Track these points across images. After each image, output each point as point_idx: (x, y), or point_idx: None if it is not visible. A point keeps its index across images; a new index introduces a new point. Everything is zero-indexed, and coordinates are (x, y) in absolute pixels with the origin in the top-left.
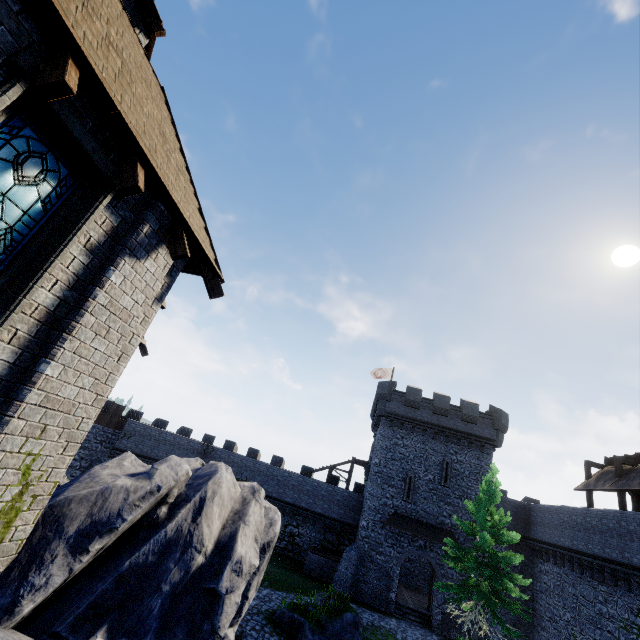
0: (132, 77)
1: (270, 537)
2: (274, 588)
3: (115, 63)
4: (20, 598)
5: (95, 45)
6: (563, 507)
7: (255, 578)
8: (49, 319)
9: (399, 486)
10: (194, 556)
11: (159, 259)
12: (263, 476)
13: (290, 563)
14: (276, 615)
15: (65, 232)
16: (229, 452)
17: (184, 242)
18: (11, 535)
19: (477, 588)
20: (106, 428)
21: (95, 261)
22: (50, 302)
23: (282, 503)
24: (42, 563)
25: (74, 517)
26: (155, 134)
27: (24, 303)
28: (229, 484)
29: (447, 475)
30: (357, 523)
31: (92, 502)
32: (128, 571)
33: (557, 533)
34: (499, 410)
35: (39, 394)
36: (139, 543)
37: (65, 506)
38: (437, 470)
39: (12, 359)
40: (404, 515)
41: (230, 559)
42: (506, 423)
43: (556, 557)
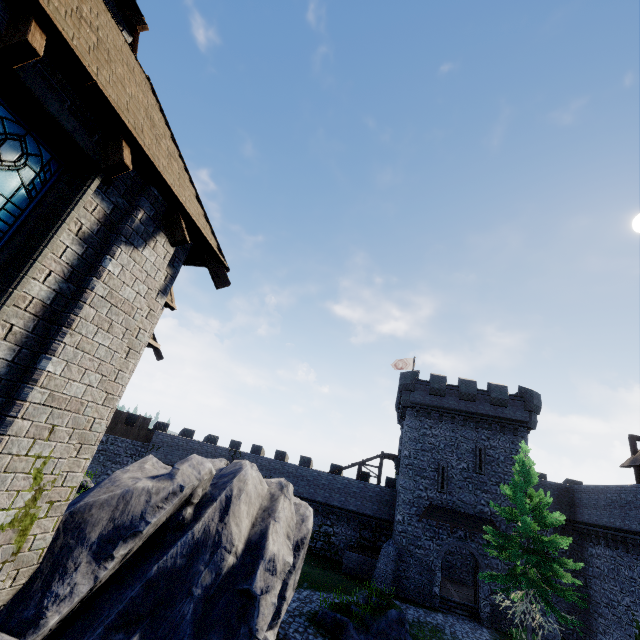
0: (111, 57)
1: (303, 534)
2: (314, 589)
3: (89, 38)
4: (44, 610)
5: (63, 13)
6: (610, 486)
7: (291, 577)
8: (46, 313)
9: (432, 477)
10: (224, 557)
11: (158, 248)
12: (292, 477)
13: (328, 563)
14: (318, 616)
15: (53, 219)
16: (256, 456)
17: (182, 227)
18: (30, 544)
19: (526, 576)
20: (135, 441)
21: (90, 251)
22: (45, 295)
23: (314, 503)
24: (65, 572)
25: (96, 523)
26: (141, 117)
27: (15, 295)
28: (255, 481)
29: (481, 462)
30: (392, 518)
31: (113, 506)
32: (157, 576)
33: (606, 514)
34: (530, 390)
35: (42, 392)
36: (166, 546)
37: (86, 512)
38: (470, 458)
39: (10, 357)
40: (440, 506)
41: (262, 558)
42: (538, 403)
43: (607, 539)
